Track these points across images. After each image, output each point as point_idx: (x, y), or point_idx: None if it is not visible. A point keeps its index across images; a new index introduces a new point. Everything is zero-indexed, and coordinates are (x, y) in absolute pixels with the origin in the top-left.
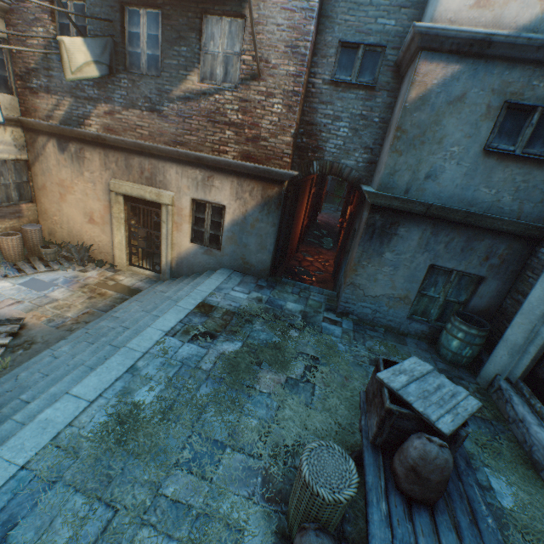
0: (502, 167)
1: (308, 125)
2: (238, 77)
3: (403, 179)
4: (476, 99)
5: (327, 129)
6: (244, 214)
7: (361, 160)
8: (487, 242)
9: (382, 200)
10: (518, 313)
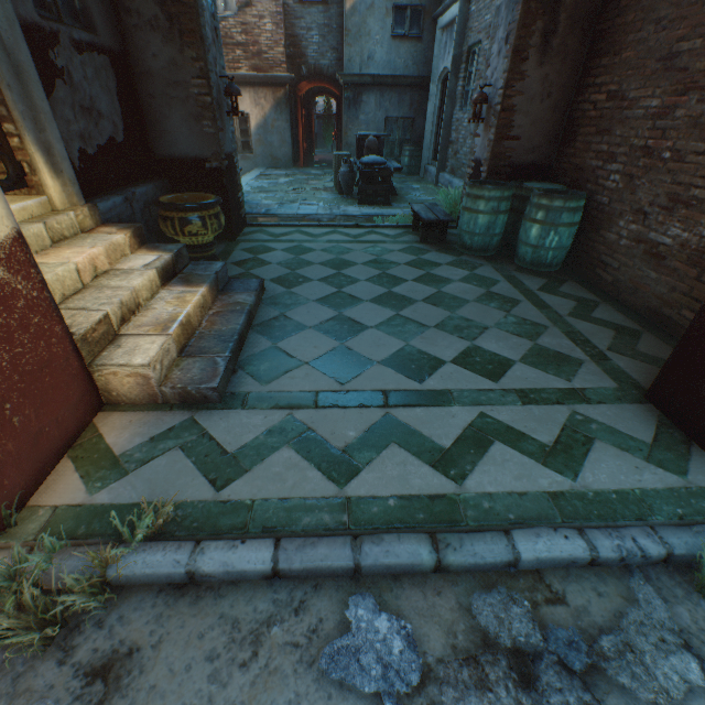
0: (403, 45)
1: (292, 38)
2: (235, 7)
3: (357, 63)
4: (380, 6)
5: (305, 39)
6: (264, 118)
7: (333, 59)
8: (409, 95)
9: (348, 79)
10: (425, 127)
